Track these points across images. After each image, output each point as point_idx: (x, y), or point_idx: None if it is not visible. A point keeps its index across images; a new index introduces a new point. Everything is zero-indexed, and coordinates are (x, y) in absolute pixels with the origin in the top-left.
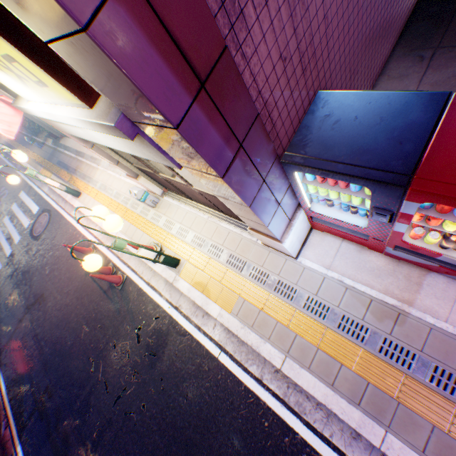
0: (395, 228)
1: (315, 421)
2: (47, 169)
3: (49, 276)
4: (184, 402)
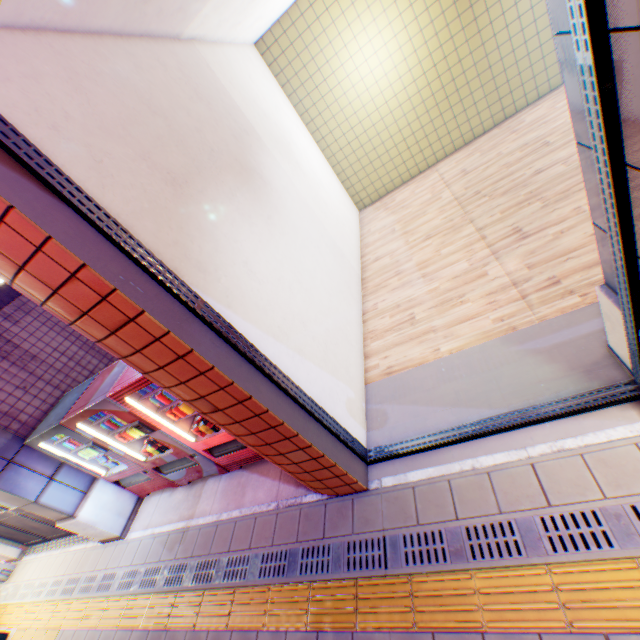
0: (119, 452)
1: None
2: None
3: None
4: None
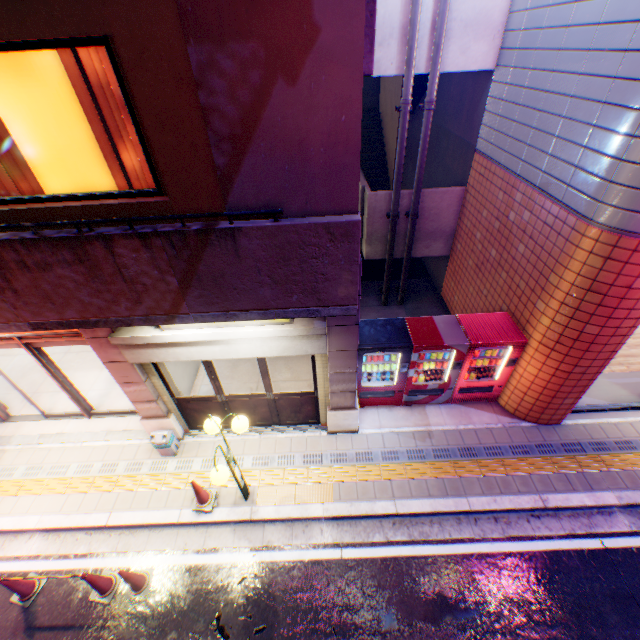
0: (409, 374)
1: (437, 534)
2: None
3: None
4: (335, 639)
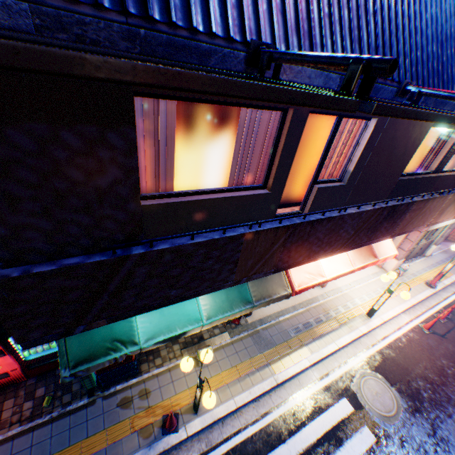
0: None
1: None
2: (285, 355)
3: (453, 385)
4: None
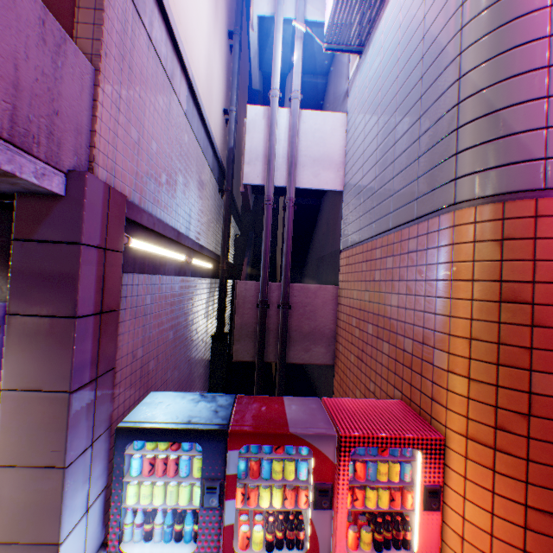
0: (226, 517)
1: None
2: None
3: None
4: None
